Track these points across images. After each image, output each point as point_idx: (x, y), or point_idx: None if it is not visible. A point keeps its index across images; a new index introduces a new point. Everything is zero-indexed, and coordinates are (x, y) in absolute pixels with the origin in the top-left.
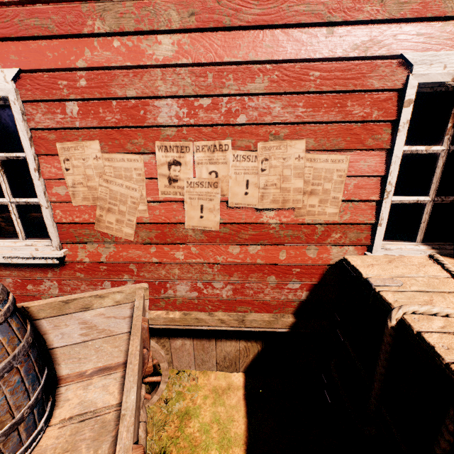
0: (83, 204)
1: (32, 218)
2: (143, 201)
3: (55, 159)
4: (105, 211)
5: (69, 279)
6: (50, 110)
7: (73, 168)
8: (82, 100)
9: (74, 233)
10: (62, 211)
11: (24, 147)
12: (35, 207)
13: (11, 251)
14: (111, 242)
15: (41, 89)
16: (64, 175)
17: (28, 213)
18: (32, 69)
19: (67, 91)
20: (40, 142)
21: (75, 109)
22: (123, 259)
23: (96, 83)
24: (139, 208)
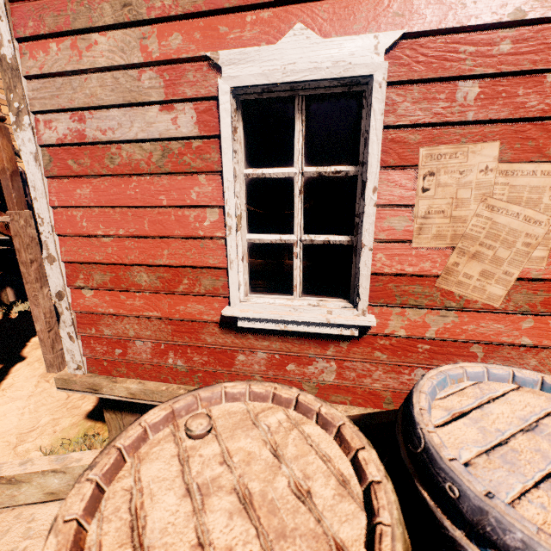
0: (430, 245)
1: (285, 266)
2: (545, 242)
3: (405, 173)
4: (466, 256)
5: (360, 360)
6: (426, 95)
7: (436, 187)
8: (491, 76)
9: (394, 291)
10: (386, 255)
11: (369, 154)
12: (292, 251)
13: (290, 312)
14: (456, 308)
15: (425, 63)
16: (414, 199)
17: (278, 259)
18: (424, 30)
19: (470, 62)
20: (391, 147)
21: (472, 92)
22: (467, 335)
23: (530, 46)
24: (531, 253)
